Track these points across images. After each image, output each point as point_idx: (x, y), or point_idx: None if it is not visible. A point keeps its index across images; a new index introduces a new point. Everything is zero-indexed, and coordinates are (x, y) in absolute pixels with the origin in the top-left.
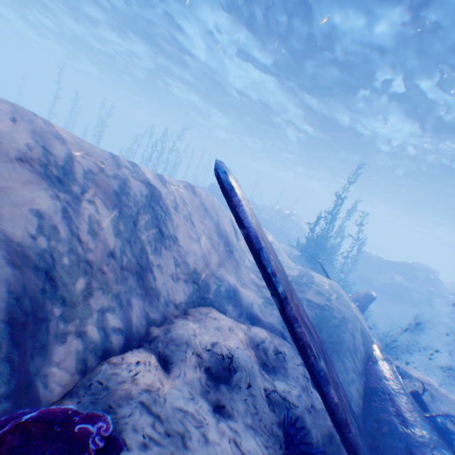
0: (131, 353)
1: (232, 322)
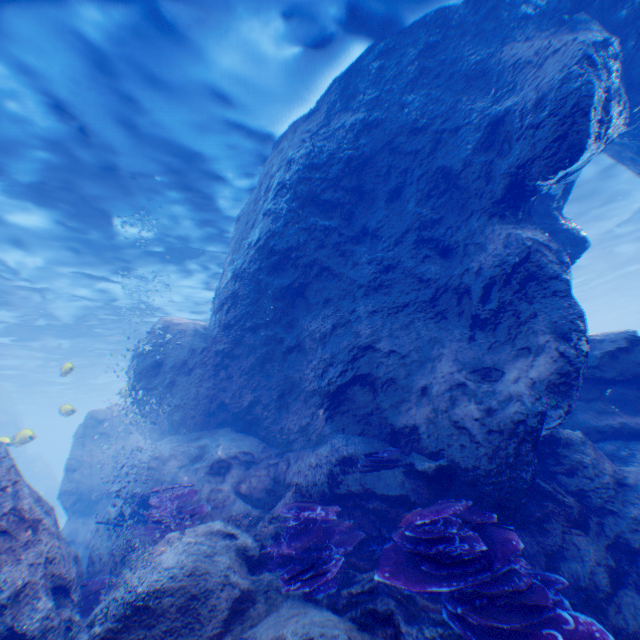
0: None
1: None
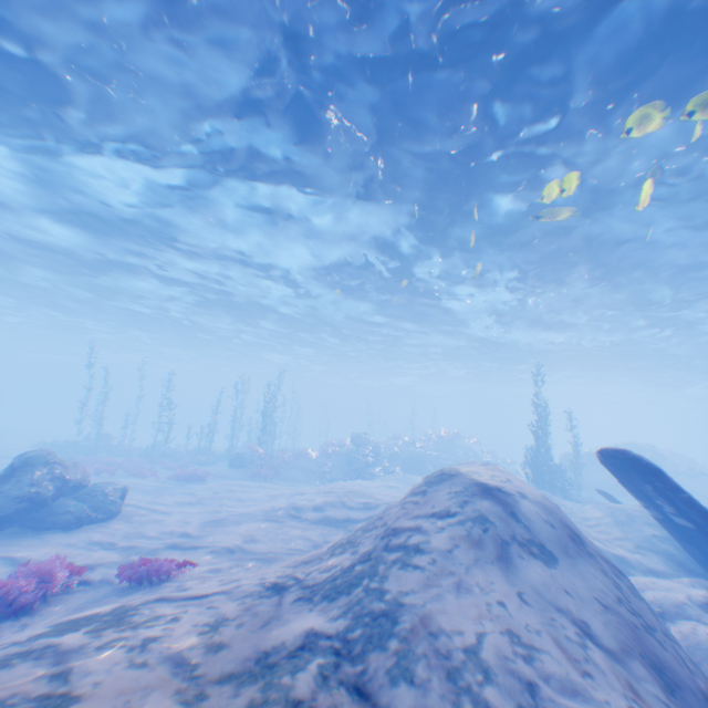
0: (673, 626)
1: (661, 578)
